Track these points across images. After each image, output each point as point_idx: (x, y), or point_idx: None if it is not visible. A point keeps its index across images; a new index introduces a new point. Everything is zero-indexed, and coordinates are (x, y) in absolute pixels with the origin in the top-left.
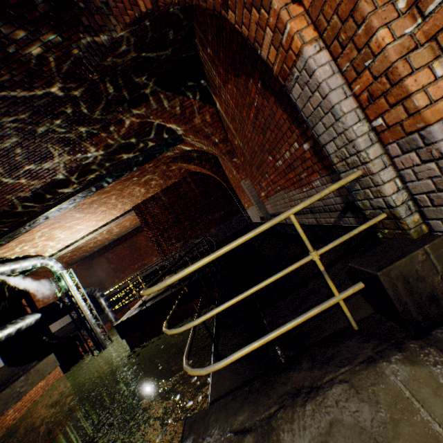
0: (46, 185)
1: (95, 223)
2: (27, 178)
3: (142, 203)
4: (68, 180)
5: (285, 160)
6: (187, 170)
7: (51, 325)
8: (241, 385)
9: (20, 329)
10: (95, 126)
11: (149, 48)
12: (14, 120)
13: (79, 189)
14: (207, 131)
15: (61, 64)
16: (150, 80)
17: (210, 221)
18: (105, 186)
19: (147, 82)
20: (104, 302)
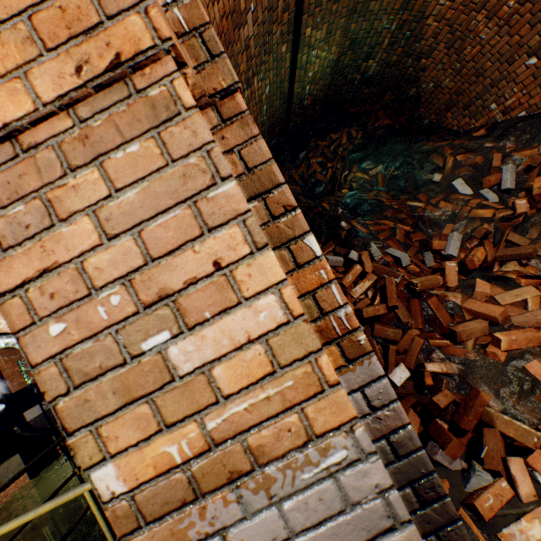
0: None
1: None
2: None
3: None
4: None
5: None
6: None
7: (27, 412)
8: None
9: None
10: None
11: None
12: None
13: None
14: None
15: None
16: None
17: None
18: None
19: None
20: None
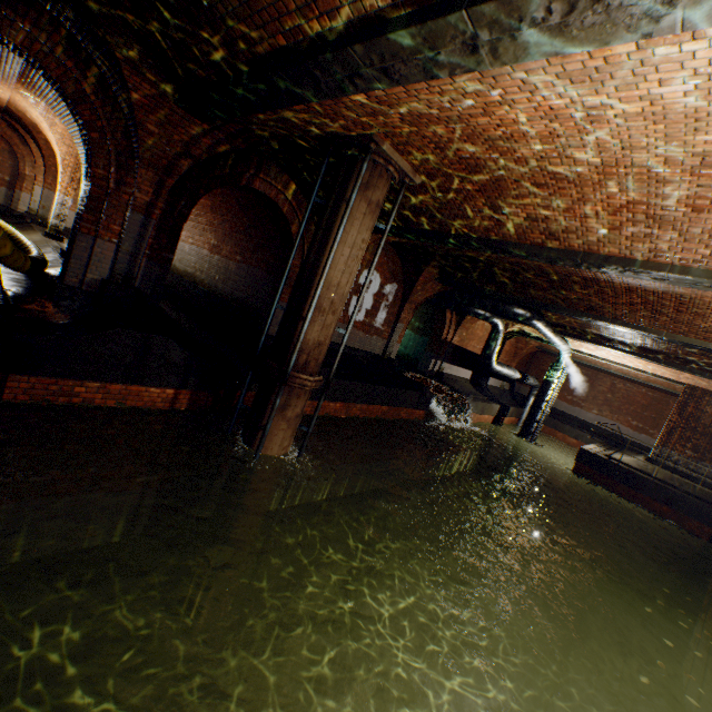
0: (705, 363)
1: (638, 365)
2: (708, 358)
3: (700, 389)
4: None
5: None
6: None
7: (490, 378)
8: None
9: (511, 376)
10: None
11: None
12: None
13: None
14: None
15: None
16: None
17: None
18: None
19: None
20: (531, 401)
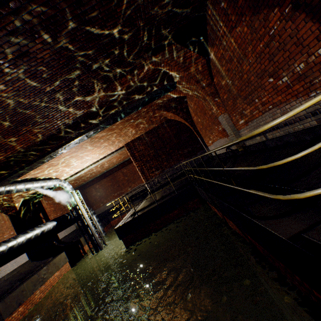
0: (83, 115)
1: (98, 155)
2: (74, 107)
3: (131, 142)
4: (98, 112)
5: (294, 73)
6: (164, 118)
7: (59, 233)
8: (314, 224)
9: (43, 231)
10: (126, 68)
11: (179, 4)
12: (84, 54)
13: (102, 121)
14: (198, 77)
15: (128, 7)
16: (170, 33)
17: (181, 155)
18: (118, 121)
19: (167, 34)
20: (95, 218)
